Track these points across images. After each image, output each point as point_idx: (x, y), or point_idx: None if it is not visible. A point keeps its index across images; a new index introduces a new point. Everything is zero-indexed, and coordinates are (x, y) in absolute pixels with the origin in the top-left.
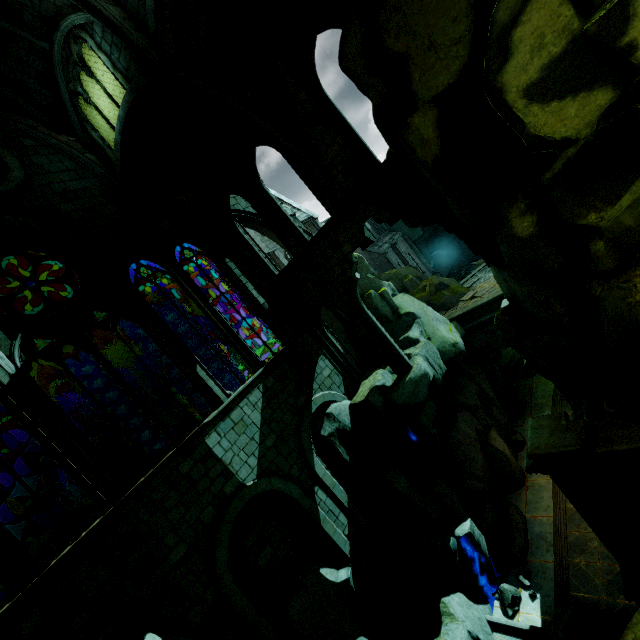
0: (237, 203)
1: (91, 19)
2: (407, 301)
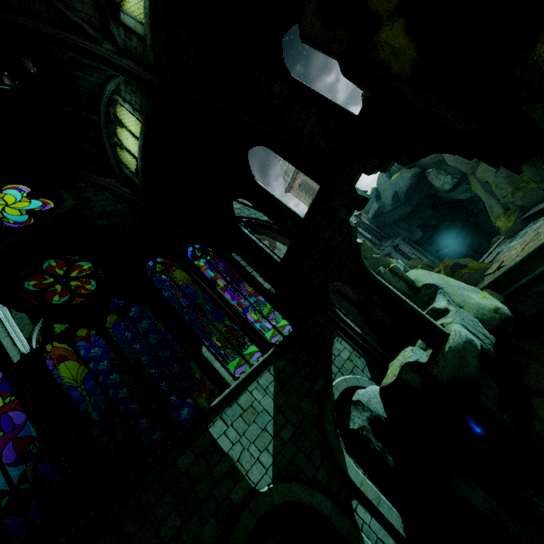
0: (241, 212)
1: (118, 82)
2: (422, 274)
